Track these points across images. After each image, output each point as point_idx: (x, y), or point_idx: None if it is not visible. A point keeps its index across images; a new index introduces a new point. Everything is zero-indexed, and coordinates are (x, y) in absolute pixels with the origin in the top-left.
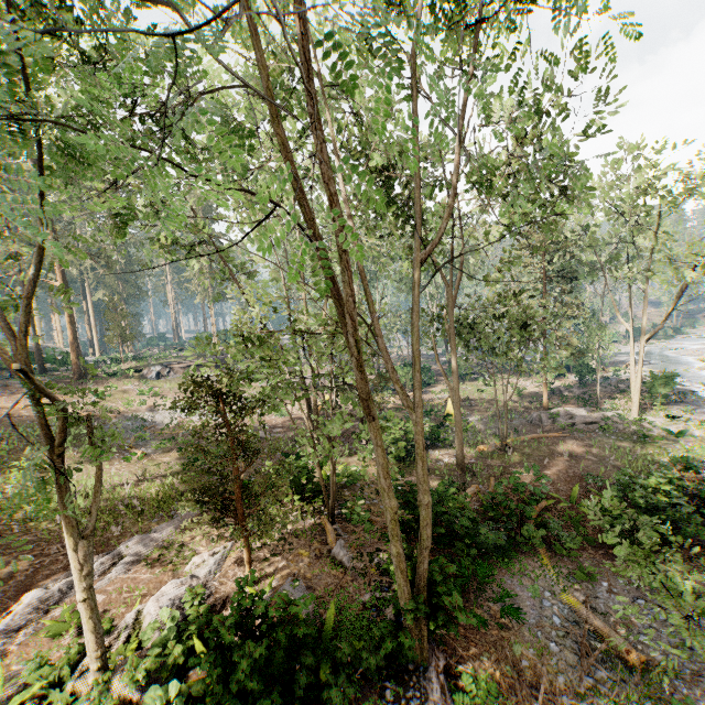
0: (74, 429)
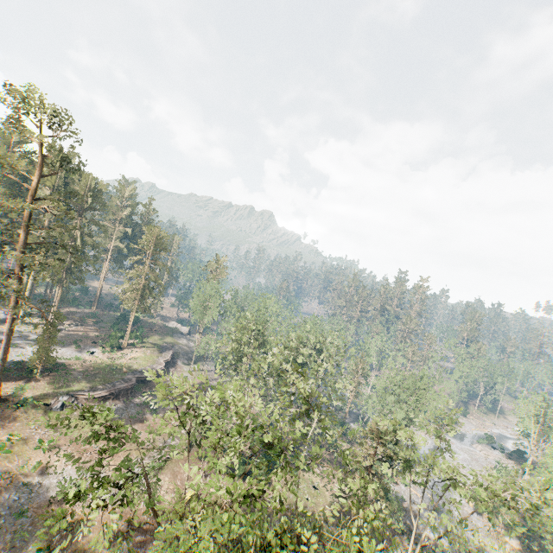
0: None
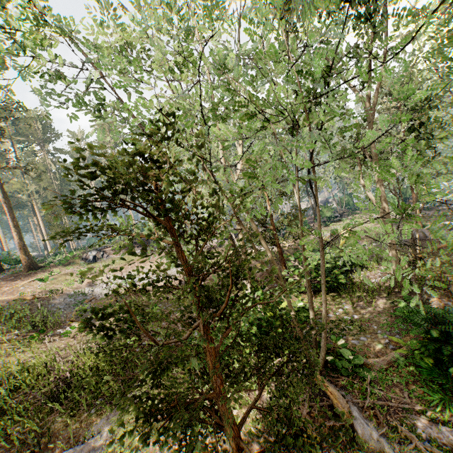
0: (18, 312)
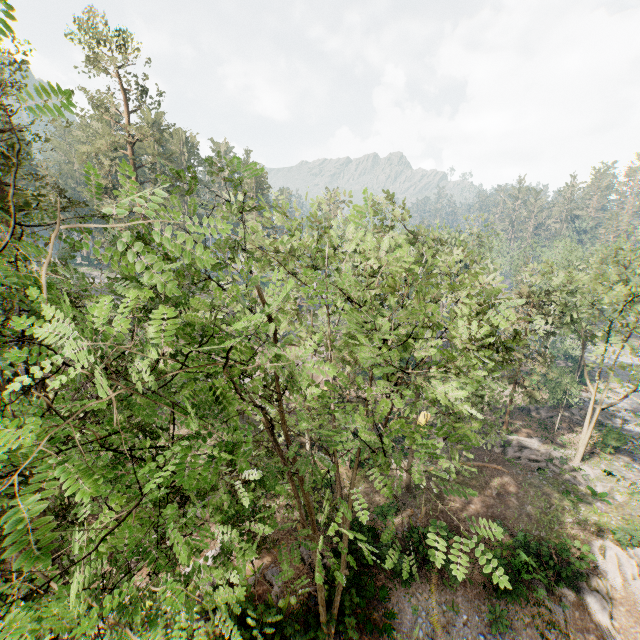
0: None
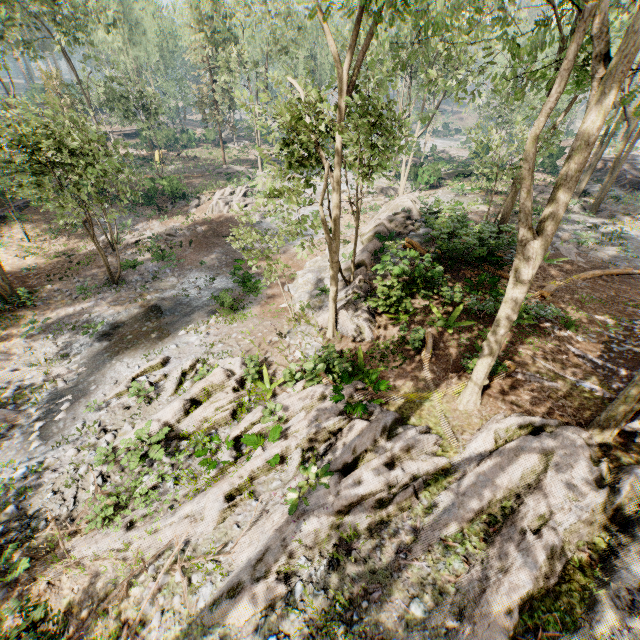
0: None
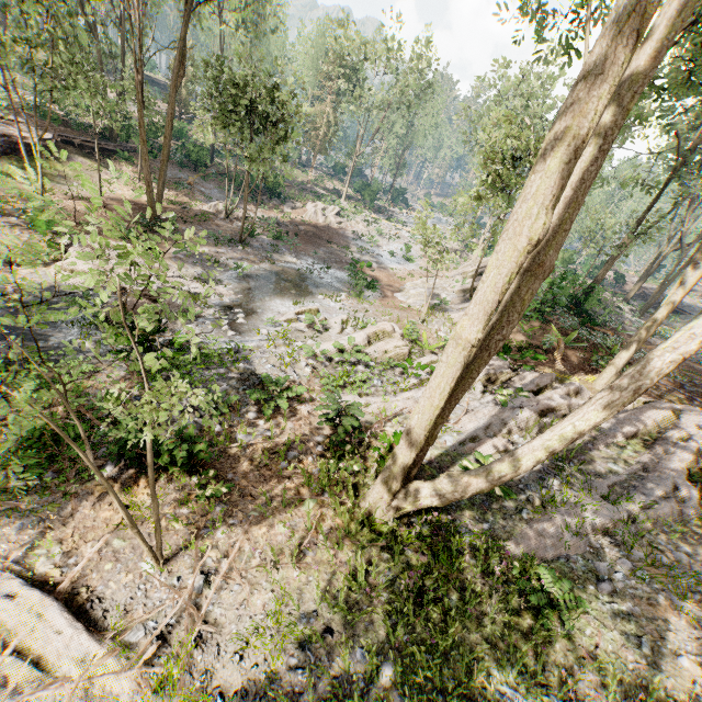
0: None
